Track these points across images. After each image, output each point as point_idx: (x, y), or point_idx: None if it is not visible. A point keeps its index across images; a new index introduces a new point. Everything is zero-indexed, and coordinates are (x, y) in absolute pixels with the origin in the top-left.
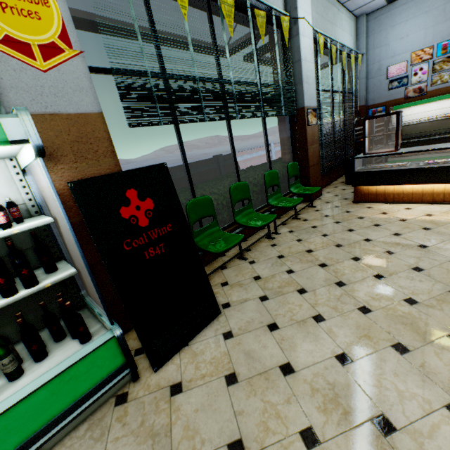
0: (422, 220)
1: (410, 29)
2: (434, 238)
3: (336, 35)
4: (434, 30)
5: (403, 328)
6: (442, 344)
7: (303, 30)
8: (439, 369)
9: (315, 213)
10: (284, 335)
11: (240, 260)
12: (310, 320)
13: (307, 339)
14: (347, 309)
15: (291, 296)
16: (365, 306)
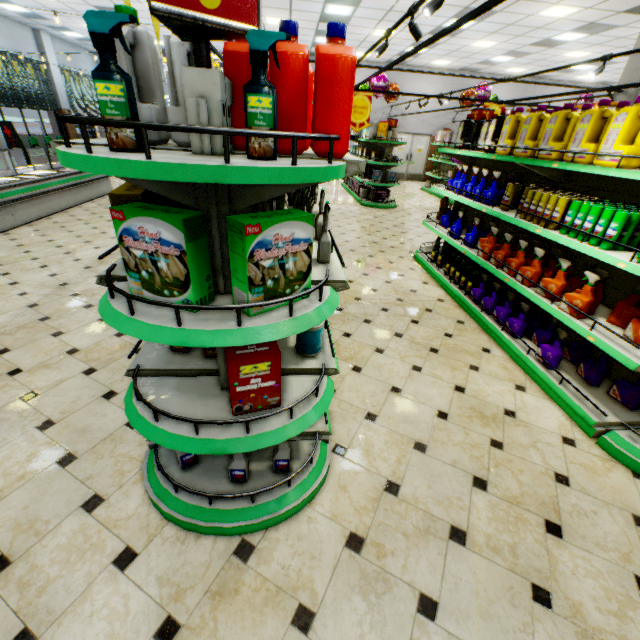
0: None
1: None
2: None
3: (80, 66)
4: None
5: None
6: None
7: (54, 70)
8: None
9: None
10: None
11: None
12: None
13: None
14: None
15: None
16: None
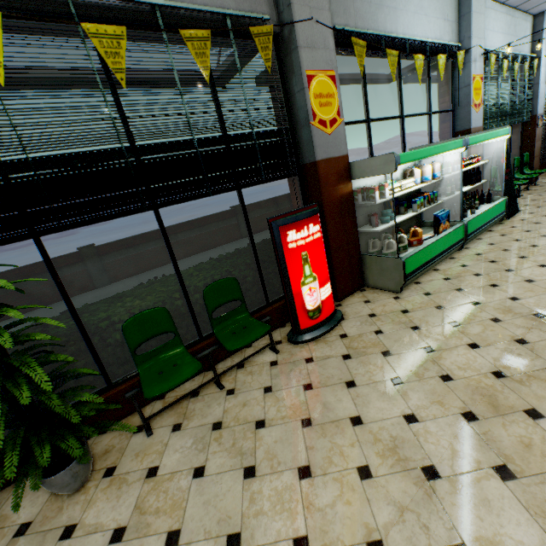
0: None
1: None
2: None
3: None
4: None
5: None
6: None
7: (542, 63)
8: None
9: (541, 187)
10: None
11: None
12: None
13: None
14: None
15: None
16: None
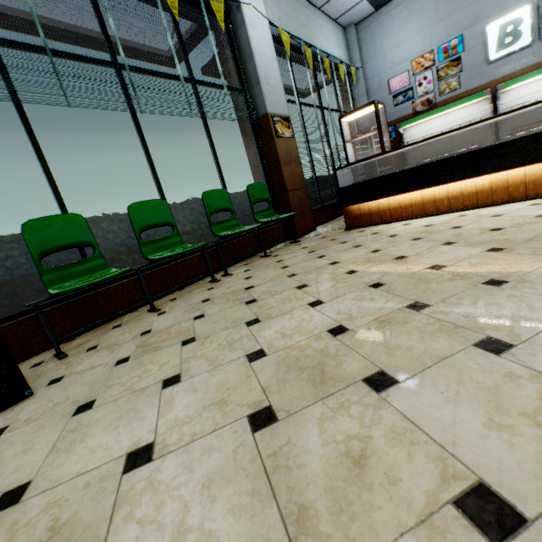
0: (416, 232)
1: (405, 35)
2: (421, 246)
3: (316, 42)
4: (430, 33)
5: (294, 378)
6: (344, 399)
7: (251, 19)
8: (306, 456)
9: (293, 247)
10: (86, 420)
11: (149, 313)
12: (154, 387)
13: (114, 424)
14: (231, 357)
15: (165, 351)
16: (262, 350)
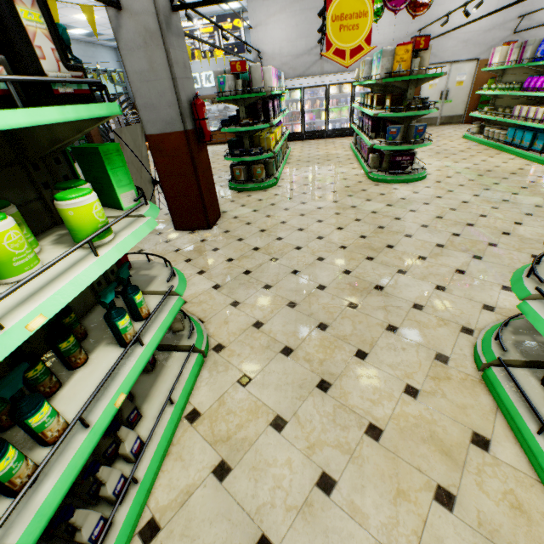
0: None
1: None
2: None
3: (99, 63)
4: None
5: None
6: None
7: None
8: None
9: None
10: None
11: None
12: None
13: None
14: None
15: None
16: None
